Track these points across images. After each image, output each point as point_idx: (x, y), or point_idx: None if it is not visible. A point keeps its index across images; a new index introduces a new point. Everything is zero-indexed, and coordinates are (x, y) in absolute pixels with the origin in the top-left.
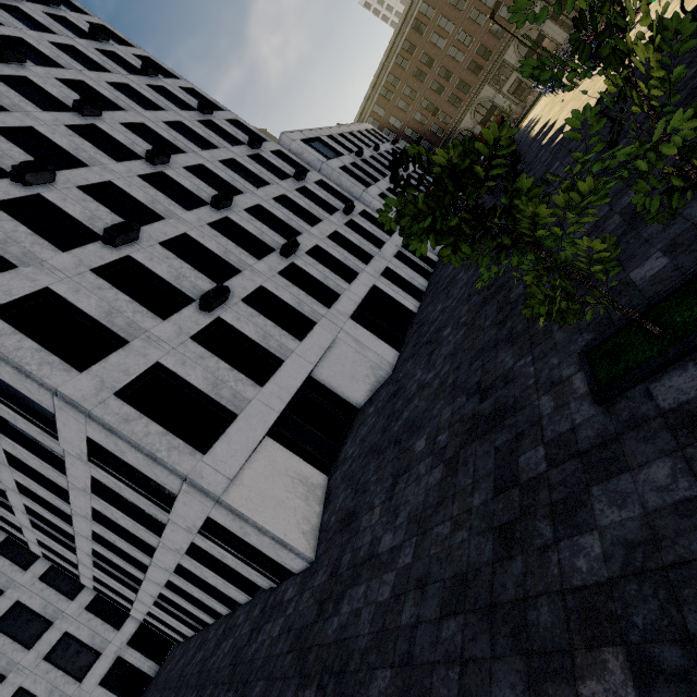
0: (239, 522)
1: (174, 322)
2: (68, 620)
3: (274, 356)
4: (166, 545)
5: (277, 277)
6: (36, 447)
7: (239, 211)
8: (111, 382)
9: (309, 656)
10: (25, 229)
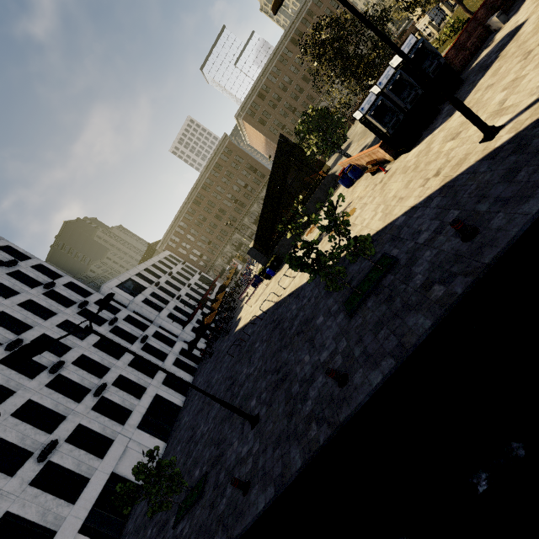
0: None
1: (19, 476)
2: None
3: (84, 477)
4: None
5: (90, 412)
6: None
7: (68, 366)
8: None
9: None
10: None
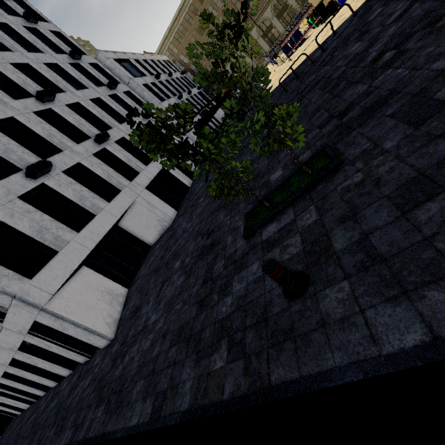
0: (59, 321)
1: (3, 185)
2: None
3: (89, 212)
4: (1, 346)
5: (92, 157)
6: None
7: (61, 105)
8: None
9: (104, 389)
10: None
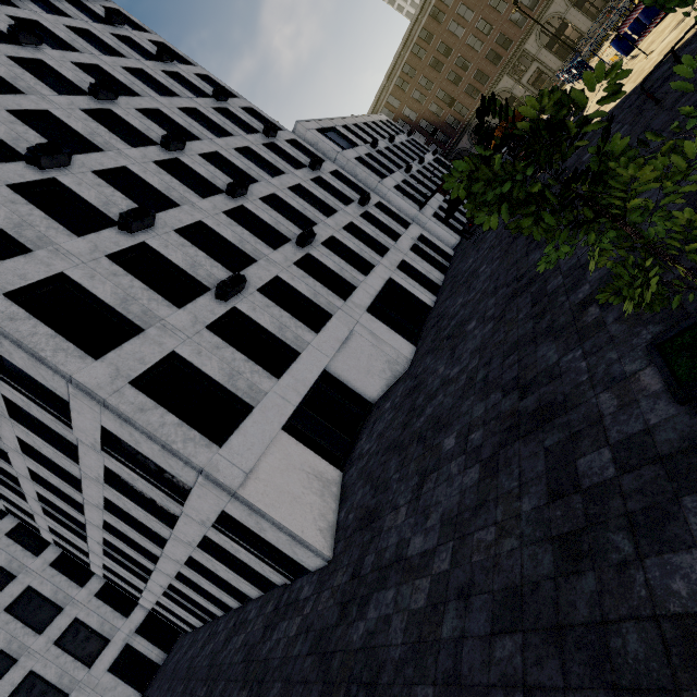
0: (255, 517)
1: (190, 311)
2: (78, 606)
3: (290, 348)
4: (178, 537)
5: (292, 267)
6: (49, 435)
7: (254, 200)
8: (126, 371)
9: (333, 661)
10: (40, 213)
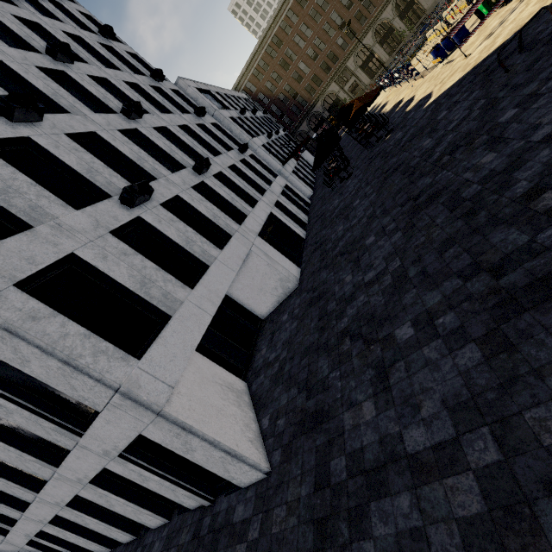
0: (184, 436)
1: (89, 214)
2: None
3: (199, 261)
4: (63, 475)
5: (191, 190)
6: None
7: (147, 127)
8: (9, 270)
9: None
10: None
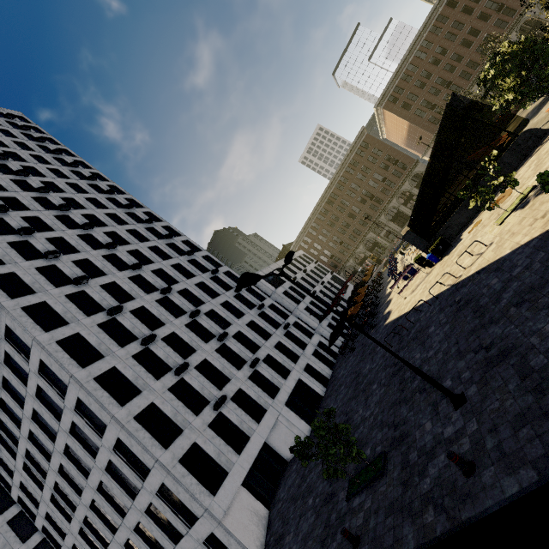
0: (228, 536)
1: (201, 417)
2: None
3: (245, 434)
4: None
5: (247, 380)
6: (121, 481)
7: (229, 338)
8: (177, 455)
9: None
10: (144, 369)
